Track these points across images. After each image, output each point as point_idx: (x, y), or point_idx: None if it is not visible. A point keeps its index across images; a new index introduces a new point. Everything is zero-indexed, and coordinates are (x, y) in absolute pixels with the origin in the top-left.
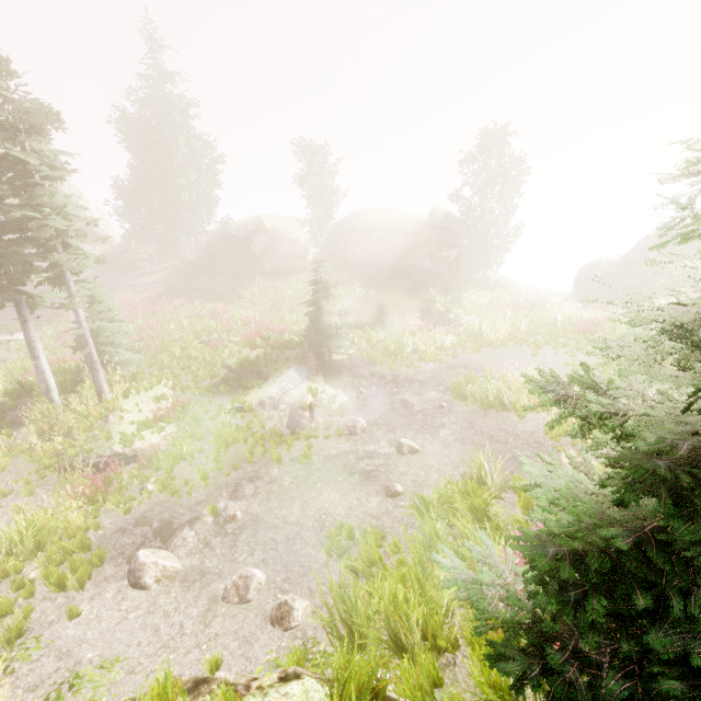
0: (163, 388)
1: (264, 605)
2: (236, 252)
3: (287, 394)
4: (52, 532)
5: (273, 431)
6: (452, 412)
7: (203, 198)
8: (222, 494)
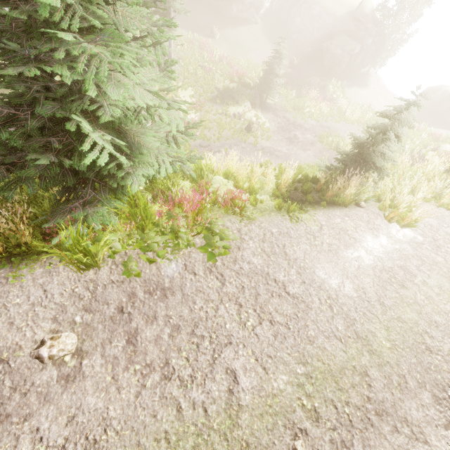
0: (192, 91)
1: None
2: None
3: (245, 114)
4: None
5: (240, 129)
6: (315, 146)
7: None
8: (226, 146)
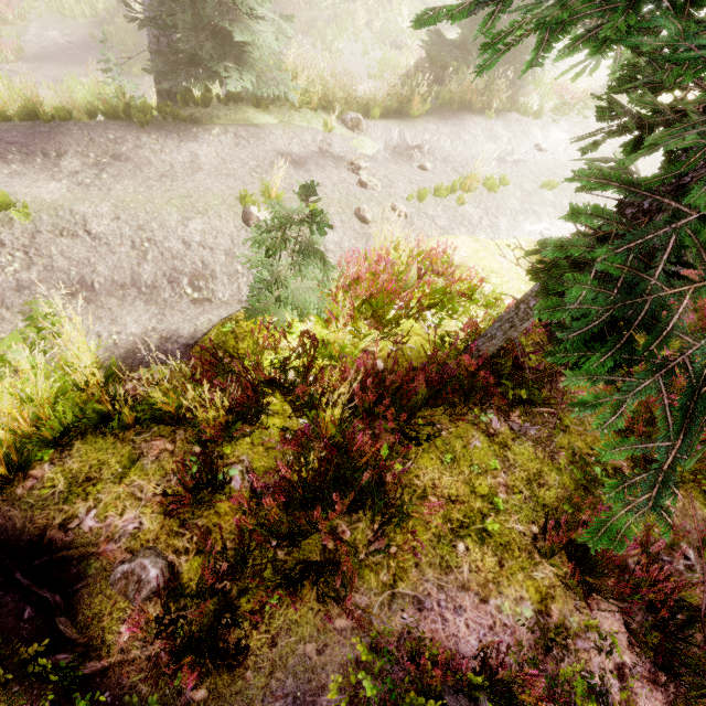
0: (407, 8)
1: None
2: None
3: None
4: None
5: None
6: None
7: None
8: None
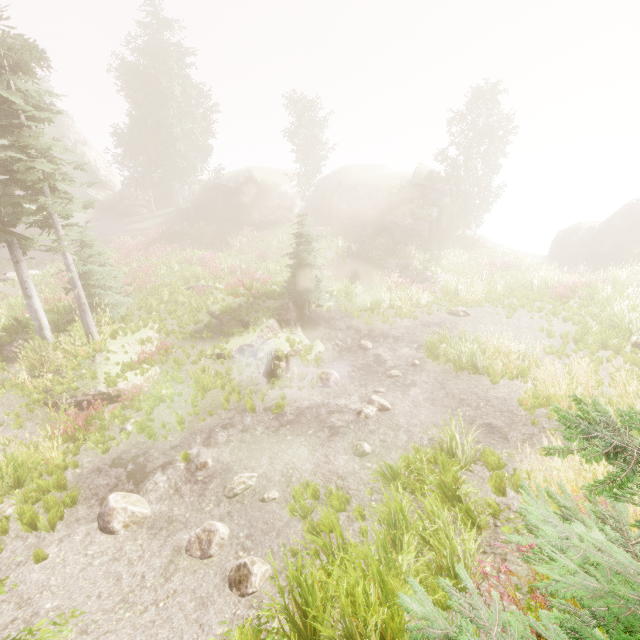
0: (149, 331)
1: (225, 562)
2: (226, 202)
3: (266, 343)
4: (31, 469)
5: (249, 378)
6: (424, 370)
7: (197, 148)
8: (196, 440)
